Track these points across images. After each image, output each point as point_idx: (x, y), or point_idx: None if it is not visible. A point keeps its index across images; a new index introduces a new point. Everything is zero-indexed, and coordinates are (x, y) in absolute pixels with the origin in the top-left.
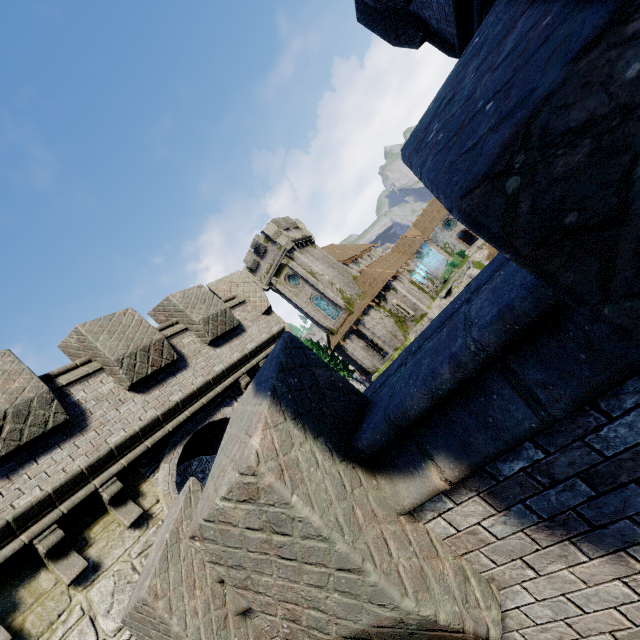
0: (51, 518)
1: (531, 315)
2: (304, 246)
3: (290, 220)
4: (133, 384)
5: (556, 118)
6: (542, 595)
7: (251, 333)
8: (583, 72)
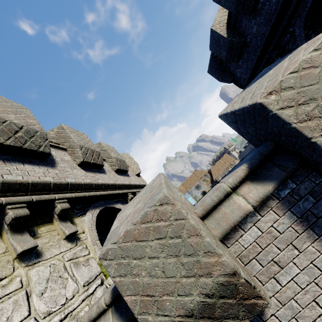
0: (24, 198)
1: None
2: None
3: None
4: (83, 161)
5: None
6: None
7: (132, 178)
8: None
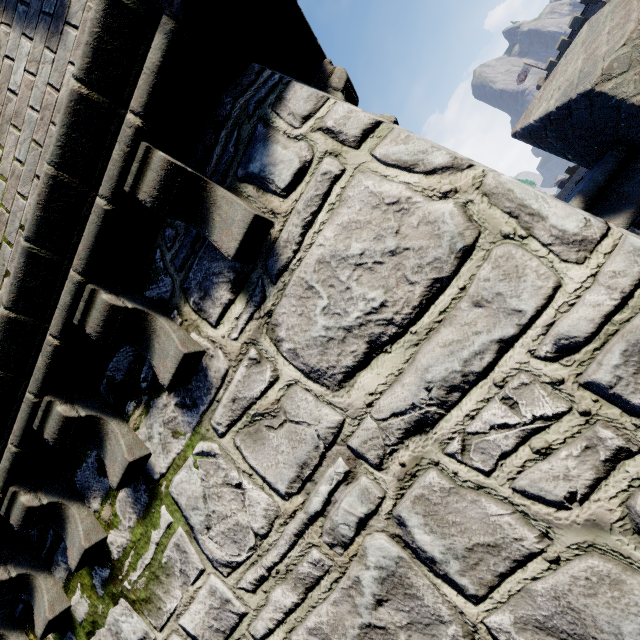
0: None
1: None
2: None
3: None
4: None
5: None
6: None
7: None
8: None
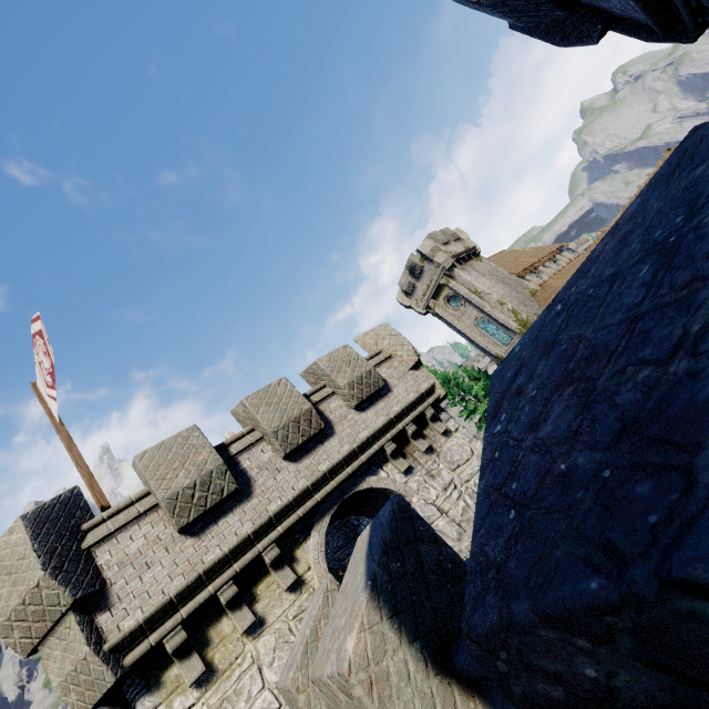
0: (228, 575)
1: None
2: (466, 260)
3: (449, 232)
4: (287, 454)
5: (528, 651)
6: None
7: (397, 393)
8: (544, 639)
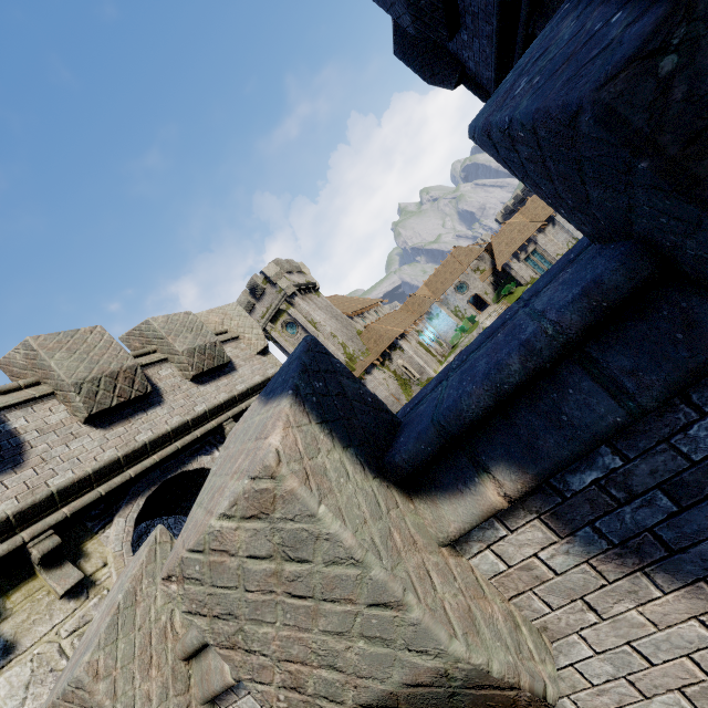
0: None
1: (622, 289)
2: (307, 292)
3: (294, 263)
4: (91, 416)
5: None
6: (603, 645)
7: (243, 373)
8: None
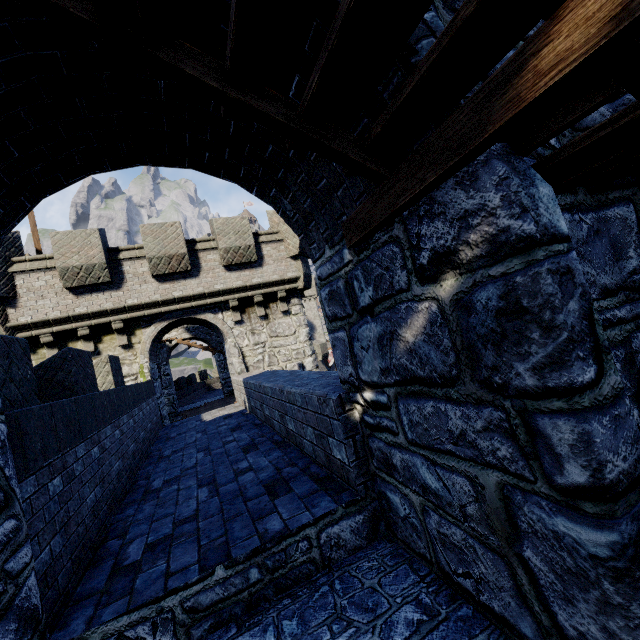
0: (87, 324)
1: None
2: None
3: None
4: (154, 275)
5: None
6: None
7: (265, 270)
8: None
